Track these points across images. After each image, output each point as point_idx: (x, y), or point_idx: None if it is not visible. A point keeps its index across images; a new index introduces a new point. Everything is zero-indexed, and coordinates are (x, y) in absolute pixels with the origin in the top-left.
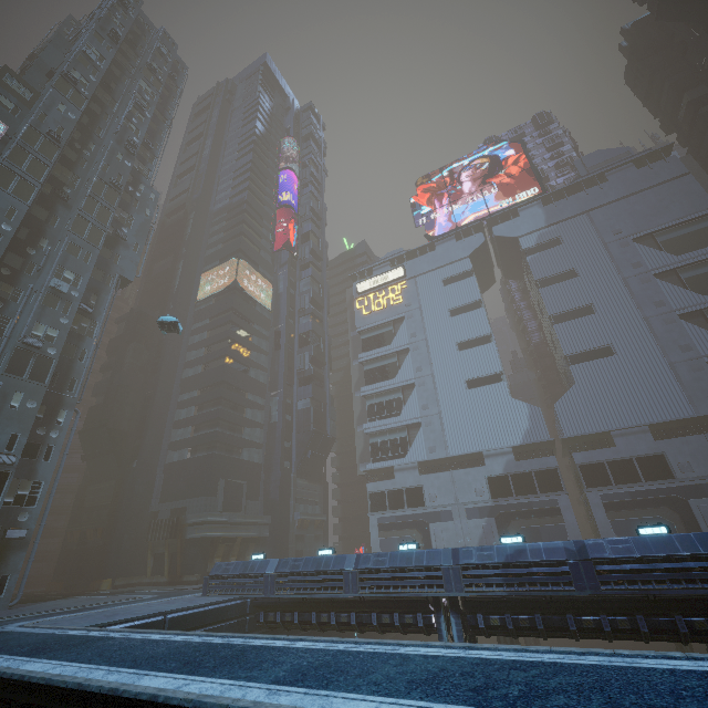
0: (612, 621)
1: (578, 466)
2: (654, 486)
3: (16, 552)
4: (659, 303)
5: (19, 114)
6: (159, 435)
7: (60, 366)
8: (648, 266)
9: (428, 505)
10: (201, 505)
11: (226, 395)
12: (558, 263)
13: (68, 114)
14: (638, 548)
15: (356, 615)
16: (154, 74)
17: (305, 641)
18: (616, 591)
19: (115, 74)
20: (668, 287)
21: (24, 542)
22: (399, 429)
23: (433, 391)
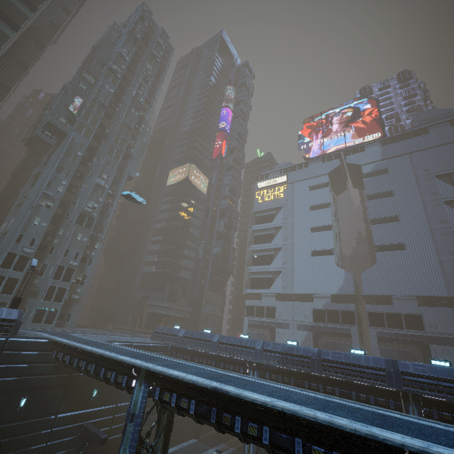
0: (324, 387)
1: (367, 312)
2: (410, 332)
3: (75, 304)
4: (443, 221)
5: (88, 92)
6: (140, 257)
7: (98, 221)
8: (442, 195)
9: (277, 318)
10: (157, 296)
11: (175, 241)
12: (382, 186)
13: (110, 90)
14: (344, 358)
15: (215, 362)
16: (154, 58)
17: (177, 360)
18: (328, 374)
19: (134, 61)
20: (451, 211)
21: (78, 300)
22: (268, 273)
23: (291, 254)
